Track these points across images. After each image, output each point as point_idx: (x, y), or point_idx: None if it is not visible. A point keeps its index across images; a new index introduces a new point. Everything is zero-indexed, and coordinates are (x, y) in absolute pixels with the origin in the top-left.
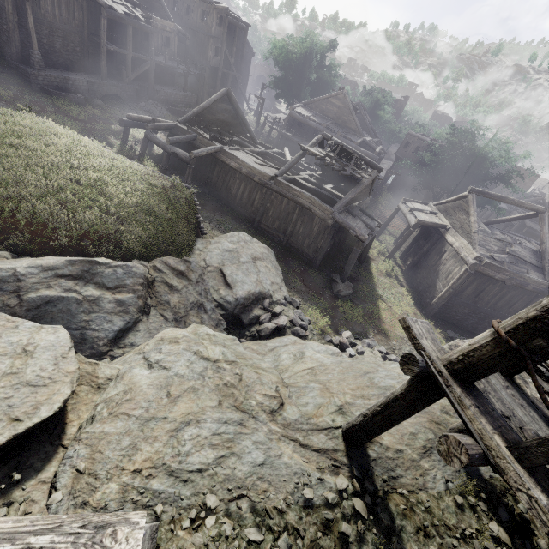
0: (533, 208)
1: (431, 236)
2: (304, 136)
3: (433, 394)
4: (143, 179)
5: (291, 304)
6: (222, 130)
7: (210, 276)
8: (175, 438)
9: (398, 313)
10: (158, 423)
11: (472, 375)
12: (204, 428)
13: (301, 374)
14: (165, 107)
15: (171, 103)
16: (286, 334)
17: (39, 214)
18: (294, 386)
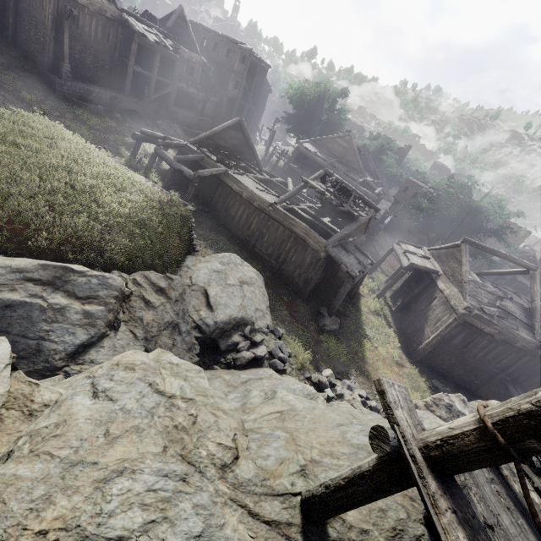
0: (524, 265)
1: (423, 280)
2: (308, 170)
3: (404, 480)
4: (141, 191)
5: (273, 333)
6: (230, 155)
7: (193, 295)
8: (100, 491)
9: (383, 355)
10: (85, 469)
11: (451, 467)
12: (139, 481)
13: (268, 418)
14: (180, 127)
15: (187, 124)
16: (264, 365)
17: (24, 213)
18: (258, 432)
